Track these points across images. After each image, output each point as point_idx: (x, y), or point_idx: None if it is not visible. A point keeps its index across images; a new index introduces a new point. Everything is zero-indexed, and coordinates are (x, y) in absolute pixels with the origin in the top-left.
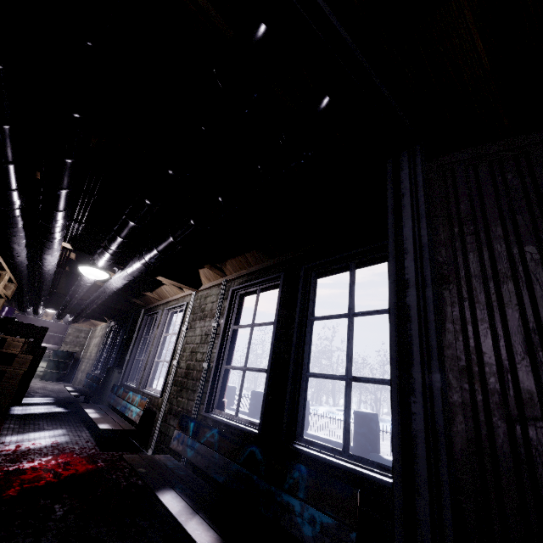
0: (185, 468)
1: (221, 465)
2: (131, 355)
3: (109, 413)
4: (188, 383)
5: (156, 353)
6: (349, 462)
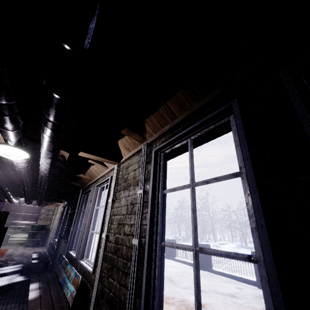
0: None
1: None
2: (74, 227)
3: (52, 286)
4: (118, 262)
5: (90, 225)
6: None
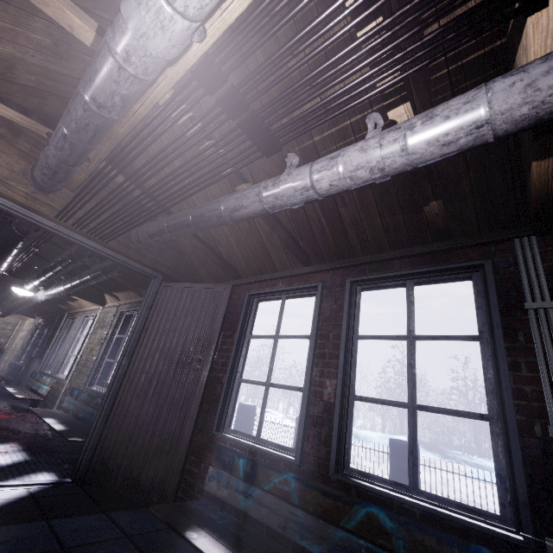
0: (67, 415)
1: (84, 409)
2: (52, 350)
3: (26, 391)
4: (84, 370)
5: (70, 349)
6: None
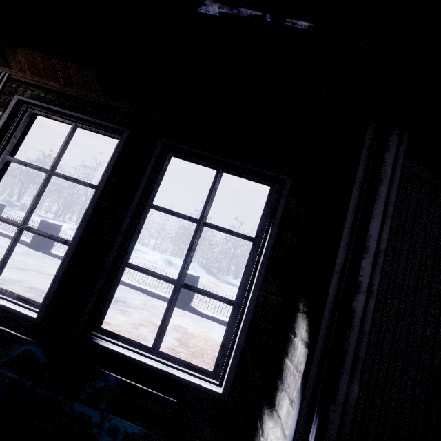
0: None
1: None
2: None
3: None
4: None
5: None
6: (159, 361)
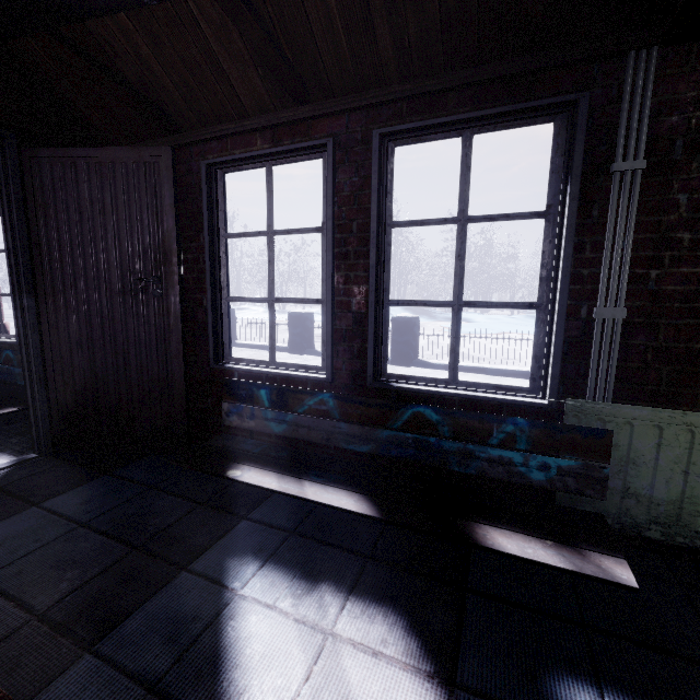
0: None
1: None
2: None
3: None
4: None
5: None
6: None
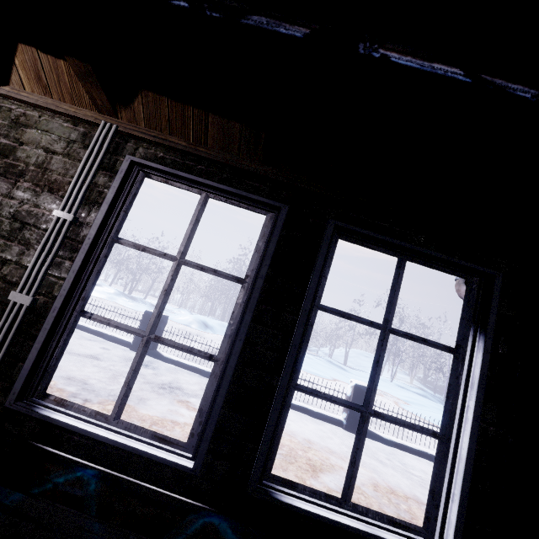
0: None
1: None
2: None
3: None
4: None
5: None
6: (358, 519)
